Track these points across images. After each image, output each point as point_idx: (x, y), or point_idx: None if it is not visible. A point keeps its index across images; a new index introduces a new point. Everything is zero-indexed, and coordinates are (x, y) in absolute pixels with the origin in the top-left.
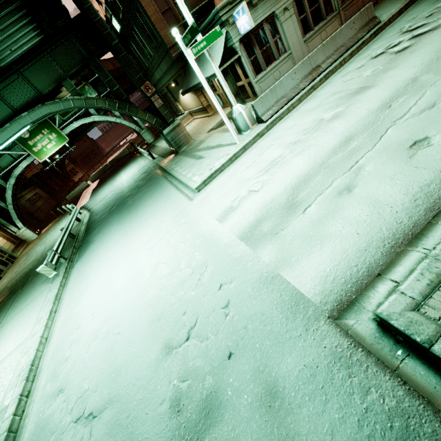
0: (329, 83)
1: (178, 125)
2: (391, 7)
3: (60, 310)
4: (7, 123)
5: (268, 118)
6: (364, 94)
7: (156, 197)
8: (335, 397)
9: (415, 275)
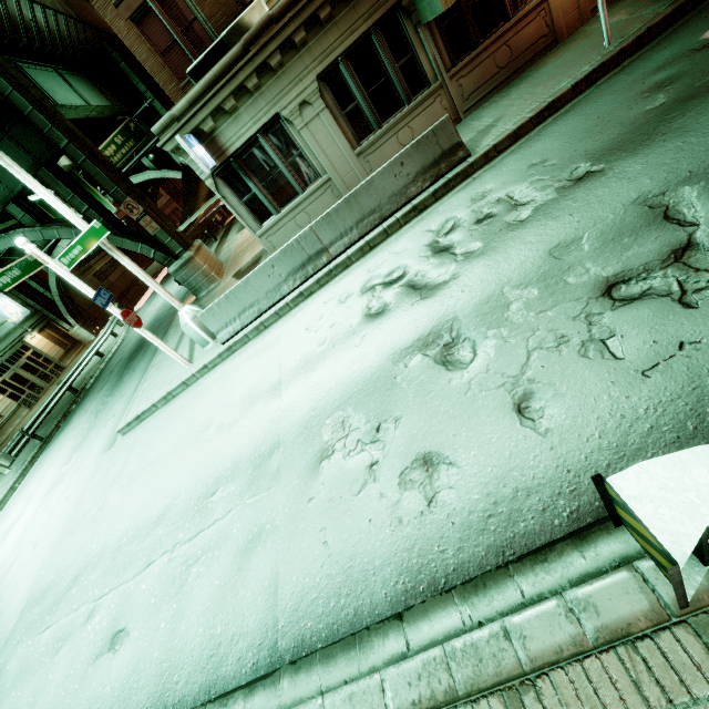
0: (308, 307)
1: (190, 260)
2: (531, 96)
3: None
4: None
5: (226, 338)
6: (261, 407)
7: (123, 393)
8: None
9: None
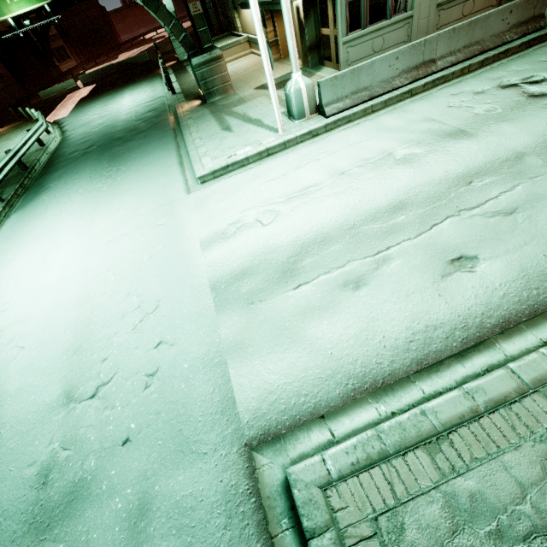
0: (432, 97)
1: (217, 59)
2: None
3: None
4: None
5: (333, 112)
6: (457, 142)
7: (149, 161)
8: (200, 544)
9: (348, 446)
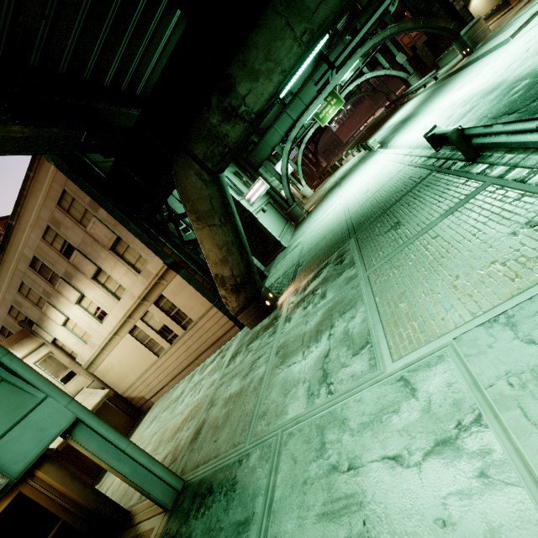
0: None
1: (477, 21)
2: None
3: (395, 148)
4: (348, 60)
5: None
6: None
7: (458, 78)
8: None
9: None
